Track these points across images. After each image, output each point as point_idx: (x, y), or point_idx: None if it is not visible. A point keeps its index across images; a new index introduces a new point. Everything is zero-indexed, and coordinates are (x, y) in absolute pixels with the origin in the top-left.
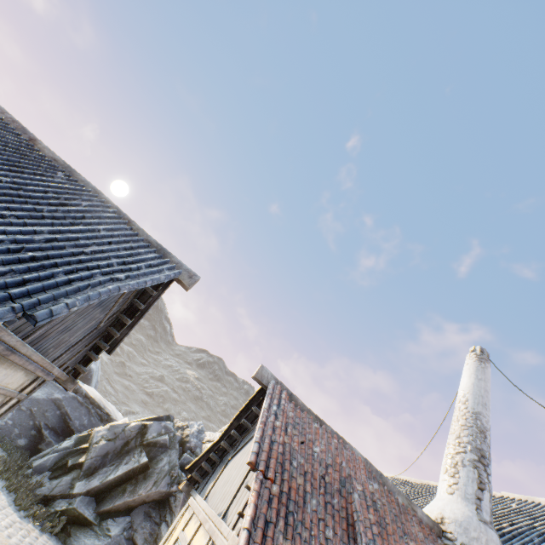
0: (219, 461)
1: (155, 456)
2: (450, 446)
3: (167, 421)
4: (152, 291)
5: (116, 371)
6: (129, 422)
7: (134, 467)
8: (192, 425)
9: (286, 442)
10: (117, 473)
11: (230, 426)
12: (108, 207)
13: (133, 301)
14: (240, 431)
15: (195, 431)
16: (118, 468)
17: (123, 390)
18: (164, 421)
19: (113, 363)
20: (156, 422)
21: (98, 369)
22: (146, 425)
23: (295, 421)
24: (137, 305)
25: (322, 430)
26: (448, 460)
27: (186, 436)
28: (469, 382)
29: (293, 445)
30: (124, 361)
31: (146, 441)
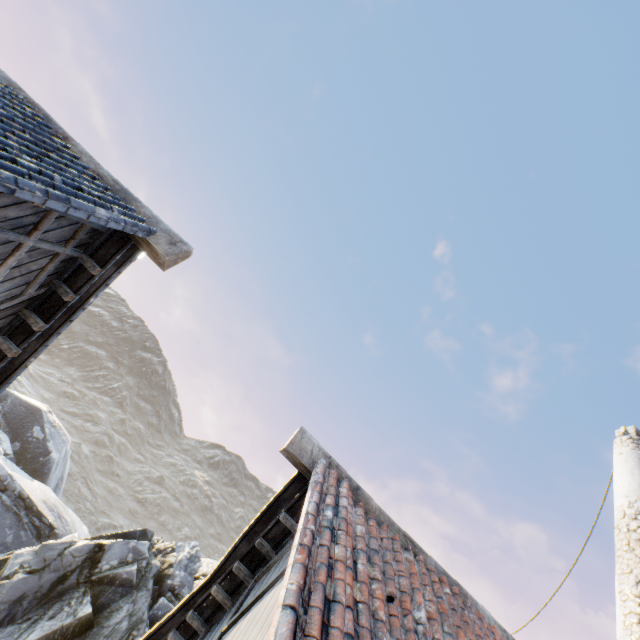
0: (204, 629)
1: (108, 603)
2: (630, 598)
3: (141, 539)
4: (92, 267)
5: (99, 468)
6: (75, 541)
7: (65, 626)
8: (182, 547)
9: (358, 600)
10: (30, 638)
11: (232, 552)
12: (27, 107)
13: (53, 283)
14: (252, 564)
15: (184, 557)
16: (35, 627)
17: (106, 494)
18: (136, 539)
19: (97, 457)
20: (120, 542)
21: (64, 460)
22: (102, 546)
23: (368, 544)
24: (60, 292)
25: (419, 566)
26: (632, 626)
27: (167, 566)
28: (634, 482)
29: (373, 608)
30: (112, 455)
31: (96, 575)
